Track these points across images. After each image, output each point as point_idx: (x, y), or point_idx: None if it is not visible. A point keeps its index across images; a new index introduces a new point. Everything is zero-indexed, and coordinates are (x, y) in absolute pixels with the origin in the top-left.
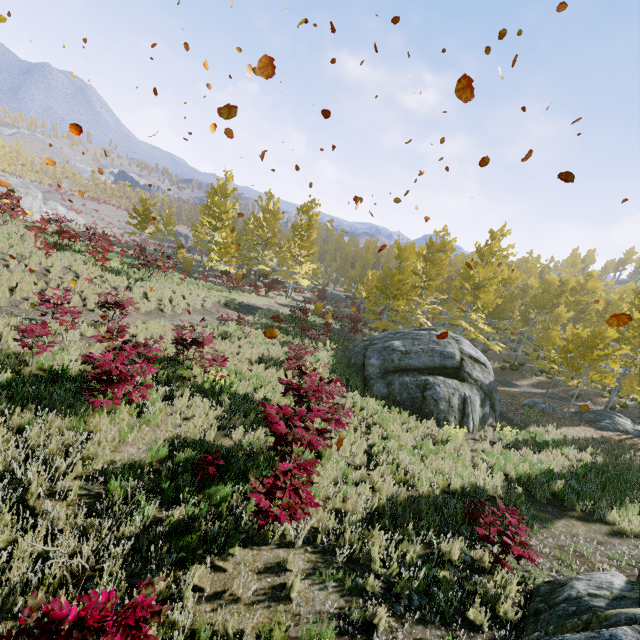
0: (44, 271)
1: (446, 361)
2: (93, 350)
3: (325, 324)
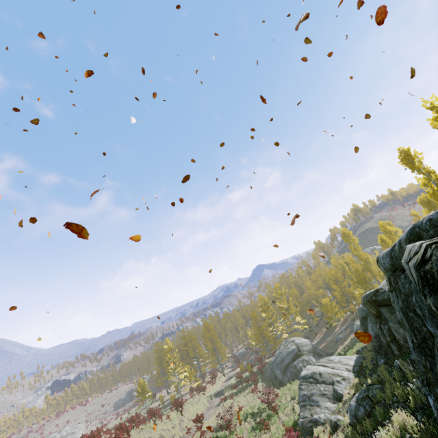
0: (160, 435)
1: (294, 352)
2: (209, 434)
3: (251, 373)
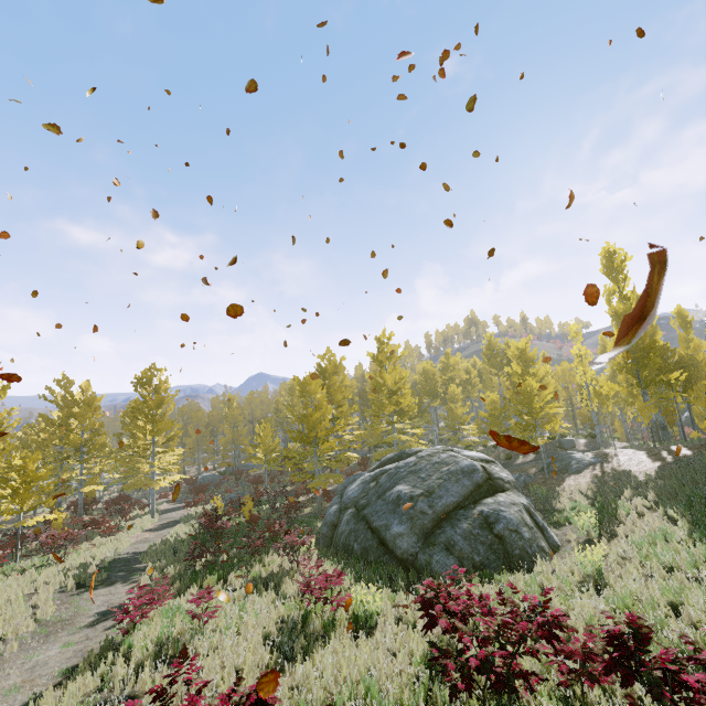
0: None
1: (474, 477)
2: None
3: (251, 520)
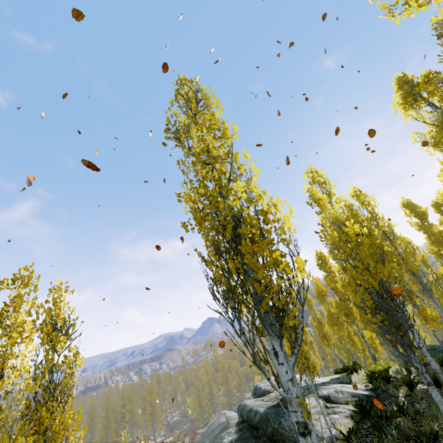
0: None
1: (223, 424)
2: None
3: (183, 442)
